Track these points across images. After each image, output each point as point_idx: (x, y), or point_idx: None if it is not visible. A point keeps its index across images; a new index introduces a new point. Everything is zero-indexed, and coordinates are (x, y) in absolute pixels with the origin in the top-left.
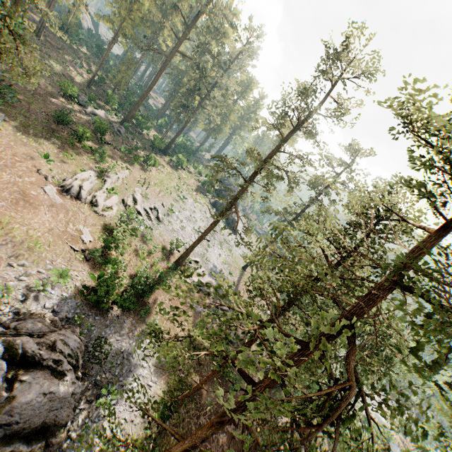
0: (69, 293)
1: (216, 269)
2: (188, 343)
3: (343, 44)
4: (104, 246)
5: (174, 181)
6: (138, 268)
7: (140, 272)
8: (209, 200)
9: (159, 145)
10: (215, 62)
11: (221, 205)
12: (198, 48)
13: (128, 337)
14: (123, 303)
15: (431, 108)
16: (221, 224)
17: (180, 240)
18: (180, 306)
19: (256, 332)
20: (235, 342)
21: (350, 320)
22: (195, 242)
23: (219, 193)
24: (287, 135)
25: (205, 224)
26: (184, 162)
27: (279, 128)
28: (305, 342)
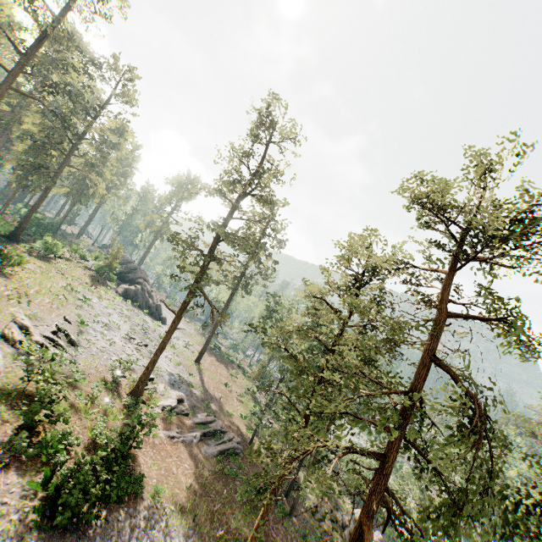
0: (9, 541)
1: (174, 377)
2: (308, 464)
3: (262, 110)
4: (24, 426)
5: (57, 279)
6: (90, 430)
7: (100, 434)
8: (115, 291)
9: (5, 229)
10: (76, 106)
11: (136, 293)
12: (50, 87)
13: (137, 537)
14: (120, 491)
15: (444, 194)
16: (145, 317)
17: (116, 361)
18: (168, 449)
19: (346, 411)
20: (240, 452)
21: (435, 356)
22: (156, 354)
23: (124, 278)
24: (236, 200)
25: (130, 325)
26: (59, 247)
27: (225, 194)
28: (412, 391)
